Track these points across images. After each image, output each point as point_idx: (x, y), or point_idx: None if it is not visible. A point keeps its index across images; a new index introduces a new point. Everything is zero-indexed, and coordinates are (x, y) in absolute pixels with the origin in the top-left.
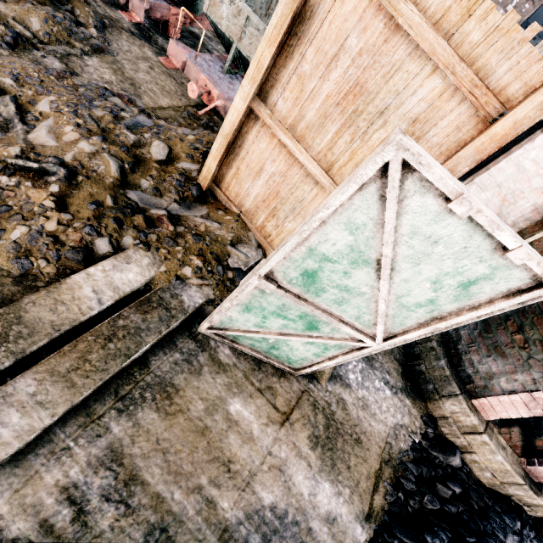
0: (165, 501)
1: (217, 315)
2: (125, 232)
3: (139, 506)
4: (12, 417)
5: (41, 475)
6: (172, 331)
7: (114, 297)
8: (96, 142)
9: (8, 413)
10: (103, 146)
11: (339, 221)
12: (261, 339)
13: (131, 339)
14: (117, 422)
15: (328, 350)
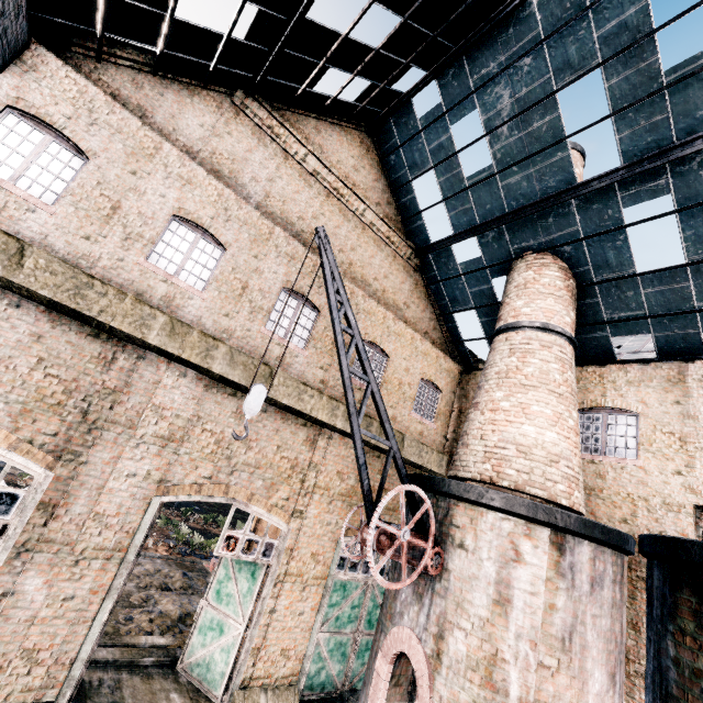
0: (125, 699)
1: (188, 641)
2: (169, 631)
3: (116, 694)
4: (104, 651)
5: (98, 672)
6: (165, 664)
7: (151, 643)
8: (177, 606)
9: (104, 650)
10: (179, 608)
11: (222, 566)
12: (203, 662)
13: (148, 653)
14: (126, 674)
15: (230, 653)
